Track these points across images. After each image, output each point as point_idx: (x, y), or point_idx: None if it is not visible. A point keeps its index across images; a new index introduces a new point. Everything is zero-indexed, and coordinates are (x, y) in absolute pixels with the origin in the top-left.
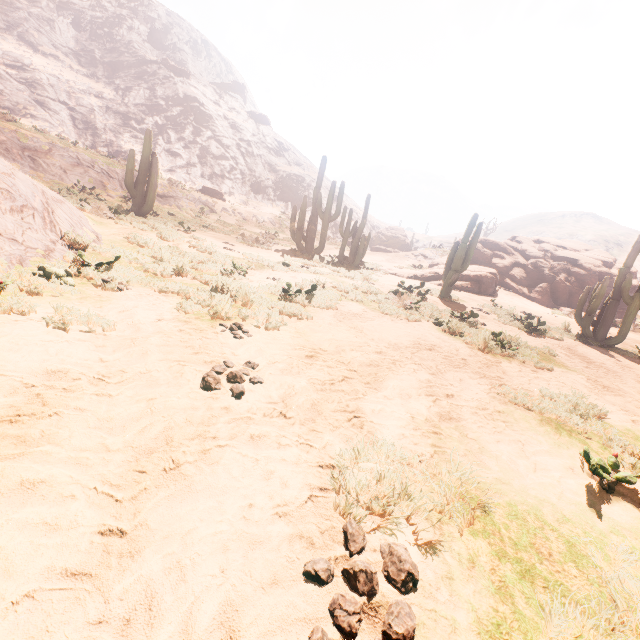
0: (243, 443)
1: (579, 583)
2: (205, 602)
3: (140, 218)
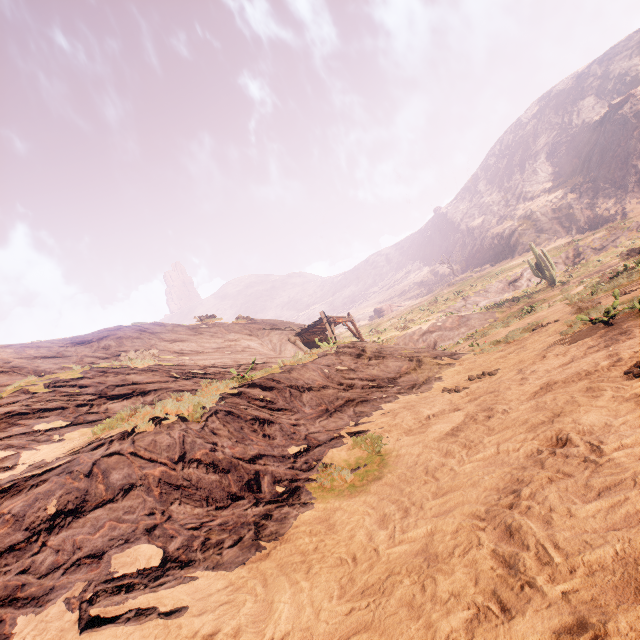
0: None
1: None
2: None
3: (546, 290)
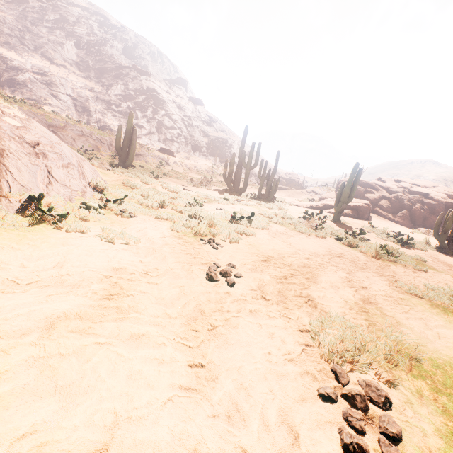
0: (246, 315)
1: None
2: (268, 408)
3: (125, 169)
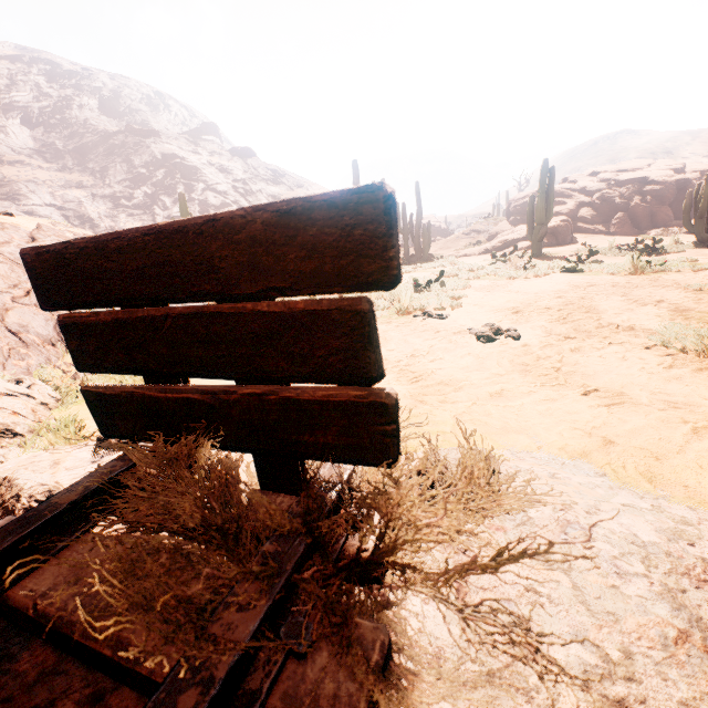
0: (571, 354)
1: None
2: (702, 394)
3: None
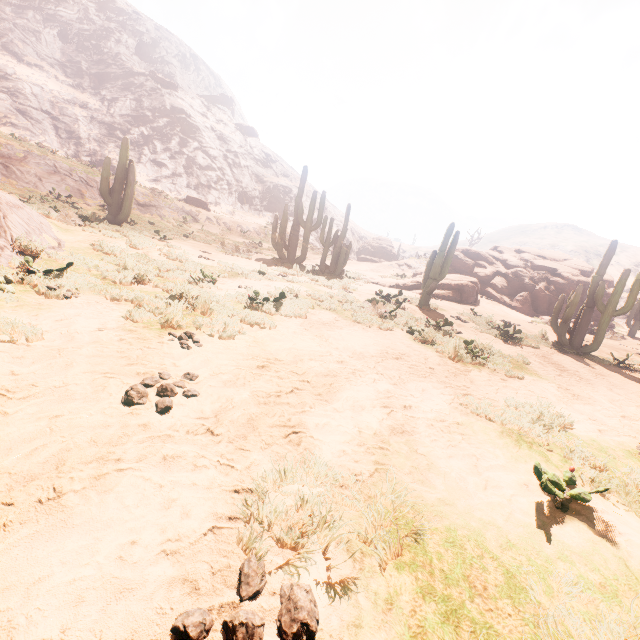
0: (152, 465)
1: (512, 624)
2: None
3: (115, 226)
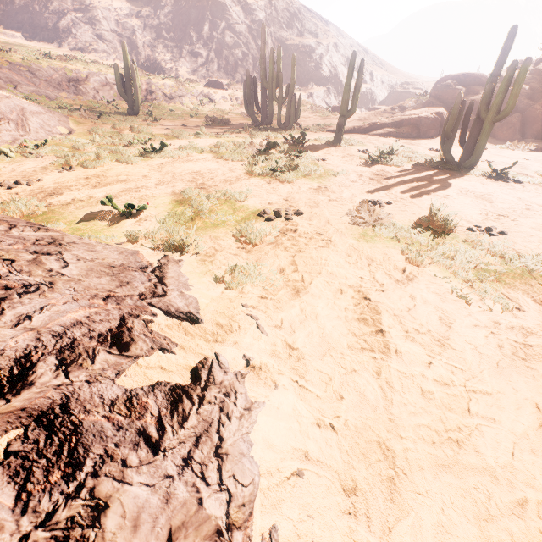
0: None
1: None
2: None
3: (130, 117)
